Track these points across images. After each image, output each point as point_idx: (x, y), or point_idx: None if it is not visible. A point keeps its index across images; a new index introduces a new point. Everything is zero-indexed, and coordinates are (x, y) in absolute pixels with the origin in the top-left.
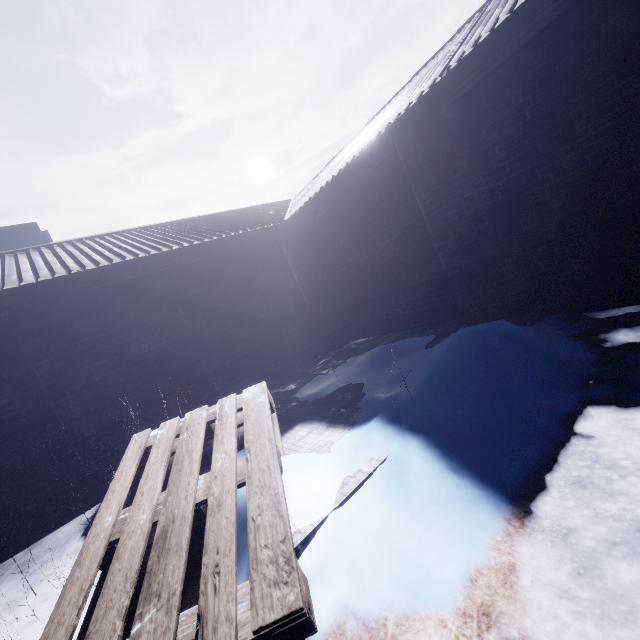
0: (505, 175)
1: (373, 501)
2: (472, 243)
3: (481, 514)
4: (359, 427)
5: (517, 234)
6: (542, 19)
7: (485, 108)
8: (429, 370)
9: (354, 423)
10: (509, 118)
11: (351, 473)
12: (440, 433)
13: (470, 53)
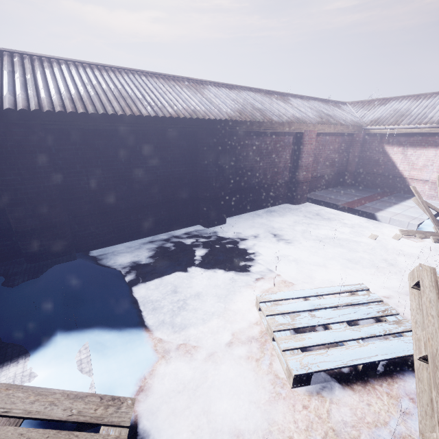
0: (63, 177)
1: (106, 361)
2: (45, 212)
3: (142, 334)
4: (39, 349)
5: (66, 210)
6: (100, 125)
7: (57, 138)
8: (59, 296)
9: (22, 353)
10: (70, 150)
11: (77, 364)
12: (102, 320)
13: (61, 111)
